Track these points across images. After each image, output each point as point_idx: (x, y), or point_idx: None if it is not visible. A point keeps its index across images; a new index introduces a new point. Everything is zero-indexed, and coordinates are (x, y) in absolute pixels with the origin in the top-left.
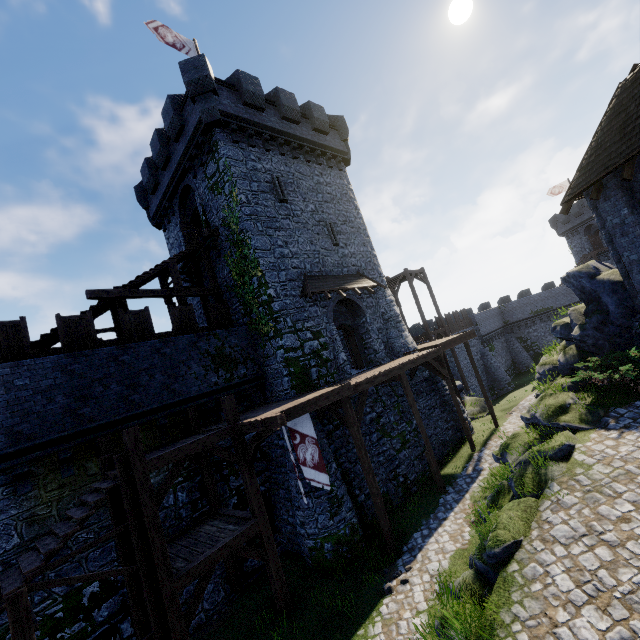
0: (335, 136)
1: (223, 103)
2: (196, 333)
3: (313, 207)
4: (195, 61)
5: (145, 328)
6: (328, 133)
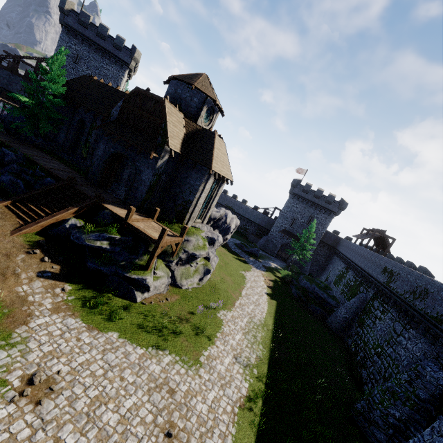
0: (127, 54)
1: (68, 19)
2: (30, 81)
3: (90, 72)
4: (64, 1)
5: (14, 69)
6: (121, 51)
